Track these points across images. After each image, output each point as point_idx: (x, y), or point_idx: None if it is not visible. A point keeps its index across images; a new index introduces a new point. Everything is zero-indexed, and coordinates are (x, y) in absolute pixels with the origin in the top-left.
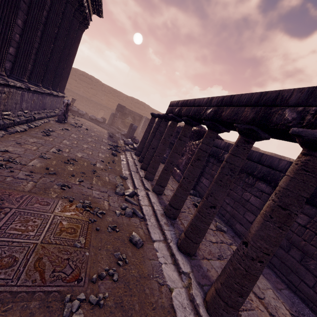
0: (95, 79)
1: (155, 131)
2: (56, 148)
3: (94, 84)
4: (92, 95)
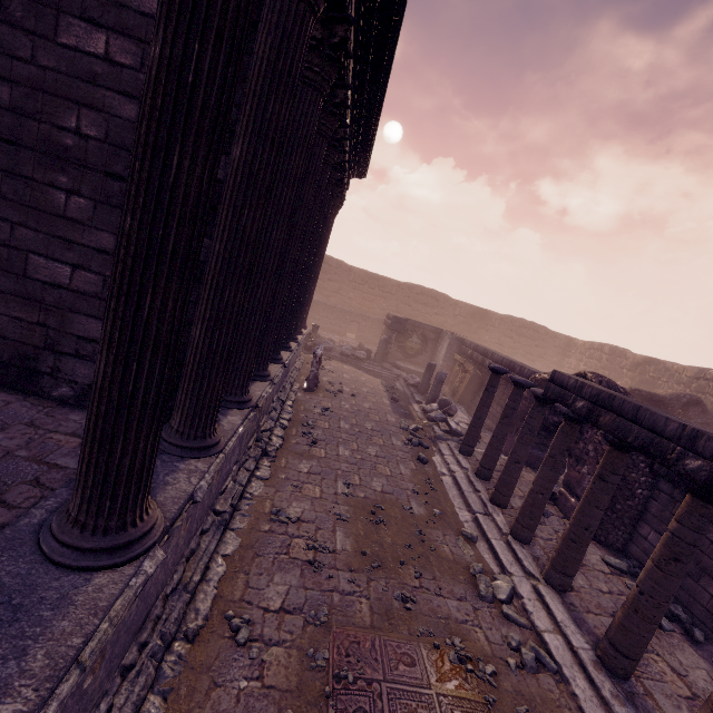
0: (336, 262)
1: (510, 413)
2: (341, 480)
3: (335, 272)
4: (332, 292)
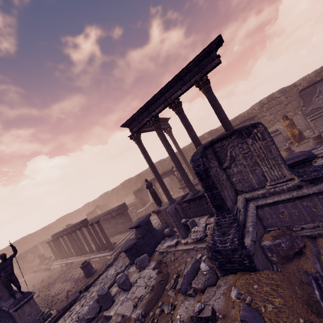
0: None
1: (55, 245)
2: (32, 287)
3: None
4: None
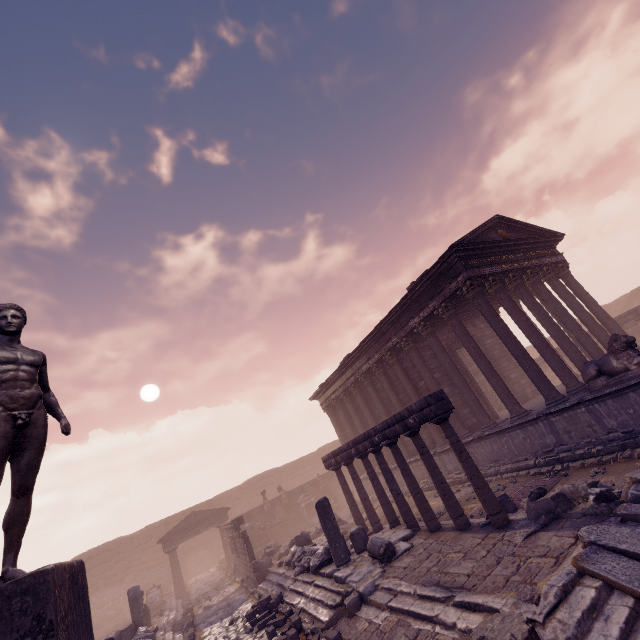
0: None
1: None
2: None
3: None
4: None
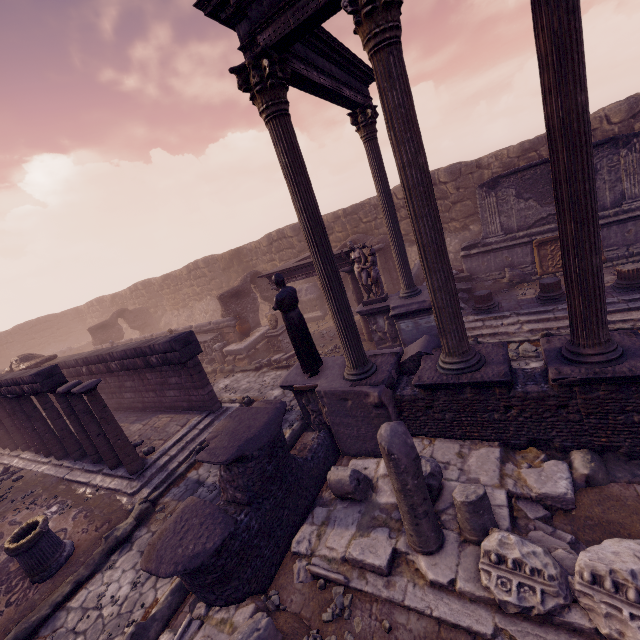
0: None
1: None
2: None
3: None
4: None
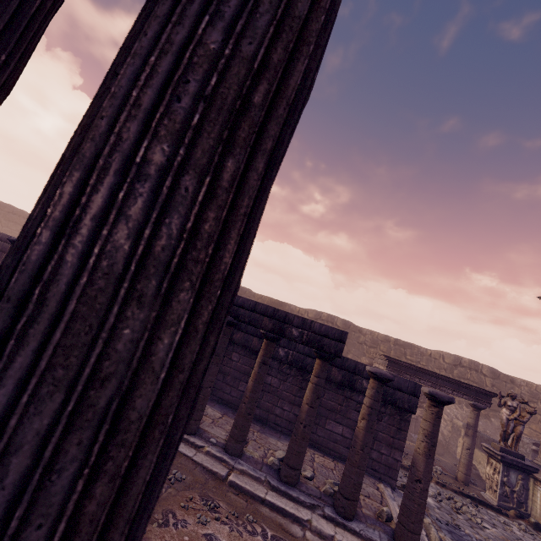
0: None
1: None
2: None
3: None
4: None
